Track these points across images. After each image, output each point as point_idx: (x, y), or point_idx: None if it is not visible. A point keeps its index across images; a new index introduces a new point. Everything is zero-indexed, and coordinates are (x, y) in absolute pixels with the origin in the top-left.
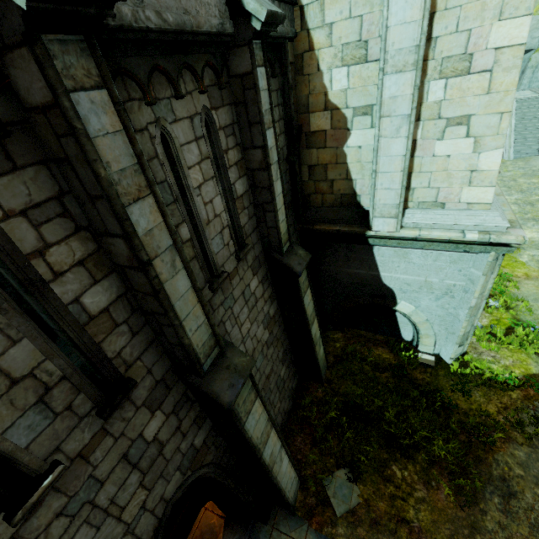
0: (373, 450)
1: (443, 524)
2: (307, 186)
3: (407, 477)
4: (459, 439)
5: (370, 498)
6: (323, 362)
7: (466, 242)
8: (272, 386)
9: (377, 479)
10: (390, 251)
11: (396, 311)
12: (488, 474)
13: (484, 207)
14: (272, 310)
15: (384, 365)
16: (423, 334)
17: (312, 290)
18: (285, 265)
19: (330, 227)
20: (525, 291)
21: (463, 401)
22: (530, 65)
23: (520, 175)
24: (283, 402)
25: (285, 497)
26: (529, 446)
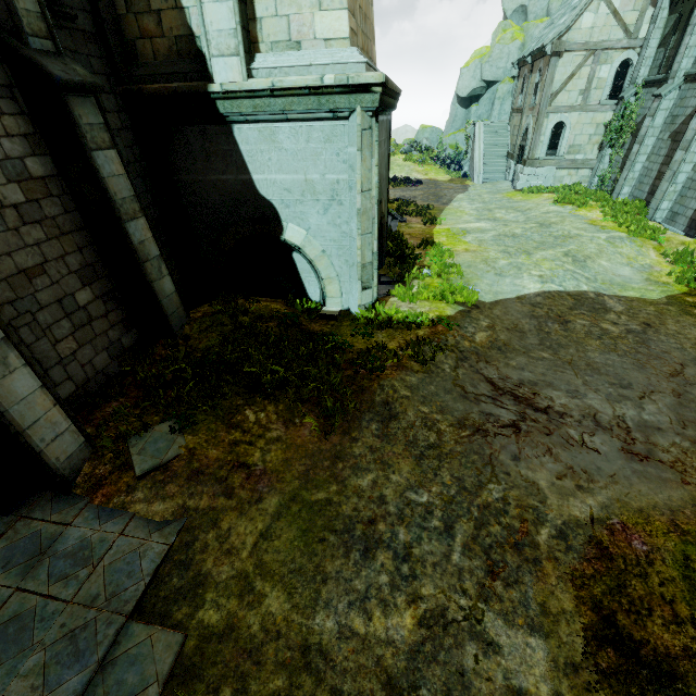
0: (224, 397)
1: (298, 460)
2: (128, 25)
3: (262, 419)
4: (344, 374)
5: (197, 447)
6: (176, 308)
7: (327, 91)
8: (44, 298)
9: (219, 427)
10: (254, 132)
11: (288, 246)
12: (369, 402)
13: (343, 45)
14: (37, 166)
15: (271, 315)
16: (324, 278)
17: (123, 159)
18: (30, 59)
19: (162, 85)
20: (461, 260)
21: (362, 343)
22: (497, 96)
23: (485, 192)
24: (88, 349)
25: (21, 438)
26: (424, 372)
